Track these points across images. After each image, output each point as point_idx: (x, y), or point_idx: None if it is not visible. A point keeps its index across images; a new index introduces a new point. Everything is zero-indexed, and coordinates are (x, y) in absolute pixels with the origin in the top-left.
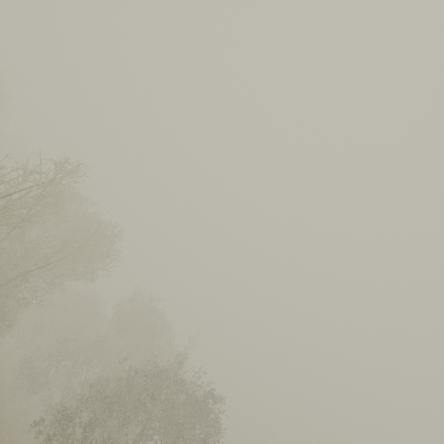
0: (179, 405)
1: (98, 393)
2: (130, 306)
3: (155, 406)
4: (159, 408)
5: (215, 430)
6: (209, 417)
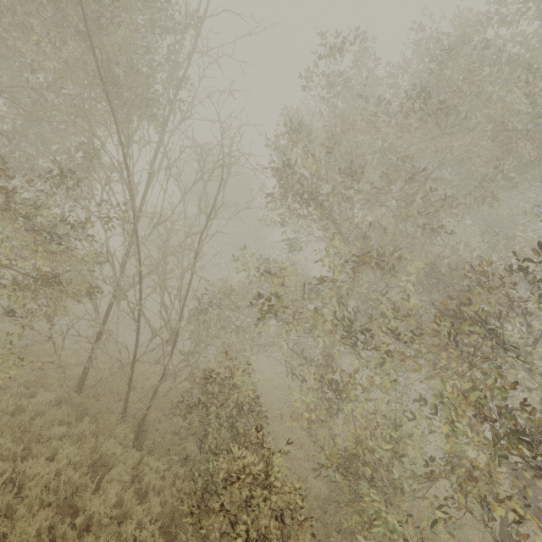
0: None
1: None
2: None
3: None
4: None
5: None
6: None
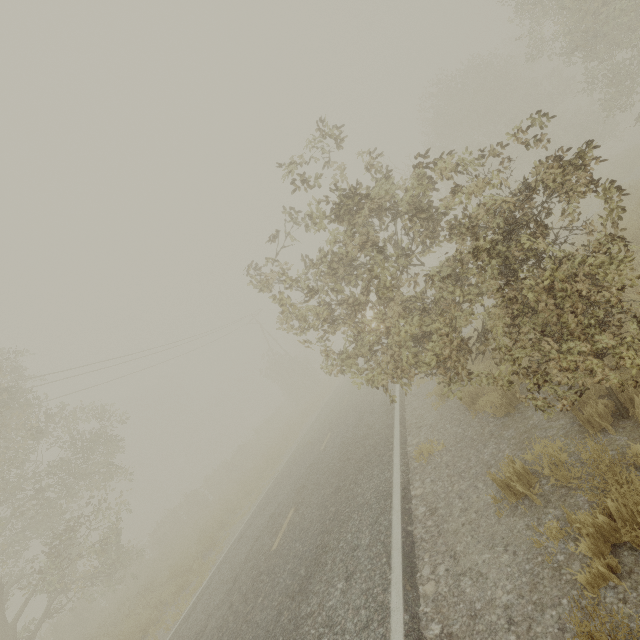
0: None
1: None
2: None
3: None
4: None
5: None
6: None
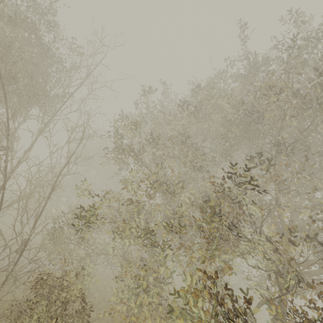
0: None
1: None
2: None
3: None
4: None
5: None
6: None
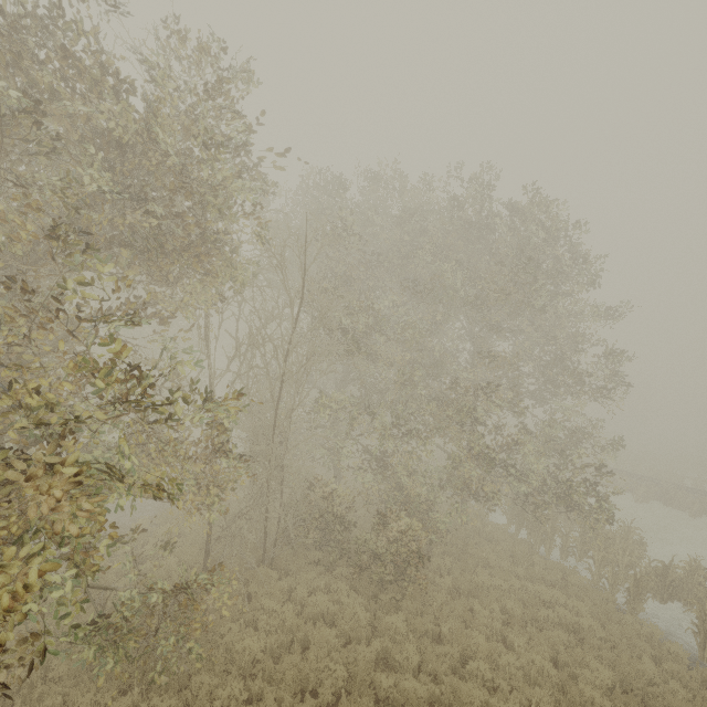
0: None
1: None
2: None
3: None
4: None
5: None
6: None
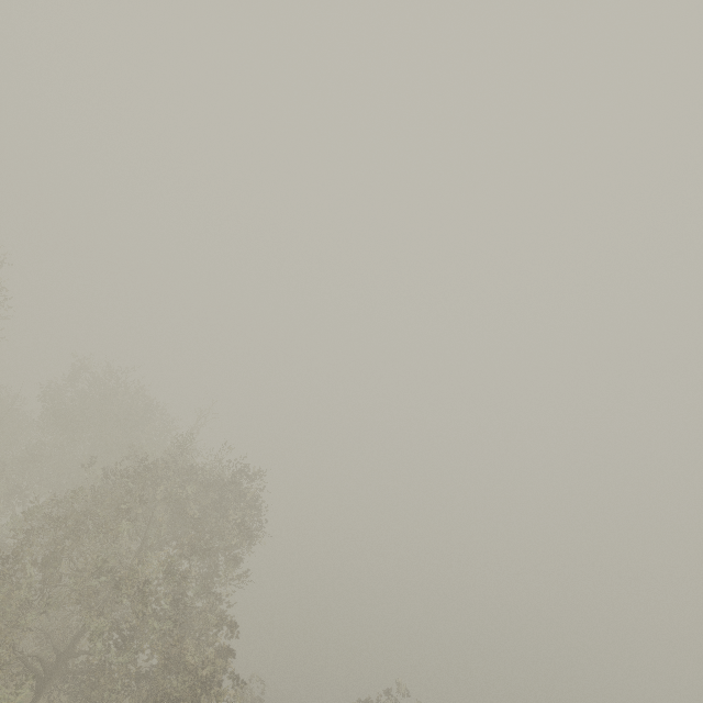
0: (193, 497)
1: (47, 520)
2: (77, 393)
3: (154, 508)
4: (163, 509)
5: (254, 511)
6: (243, 499)
